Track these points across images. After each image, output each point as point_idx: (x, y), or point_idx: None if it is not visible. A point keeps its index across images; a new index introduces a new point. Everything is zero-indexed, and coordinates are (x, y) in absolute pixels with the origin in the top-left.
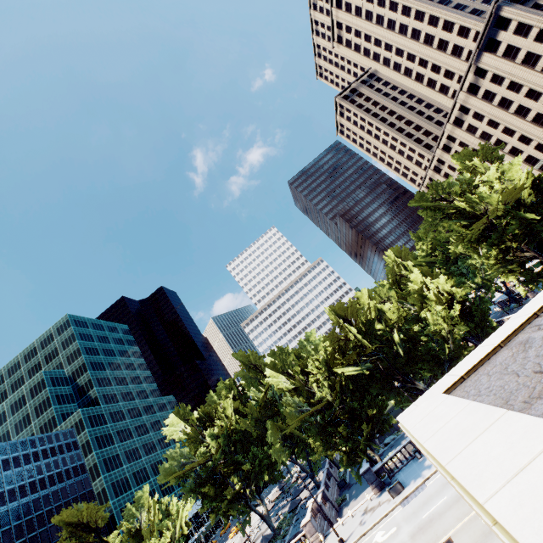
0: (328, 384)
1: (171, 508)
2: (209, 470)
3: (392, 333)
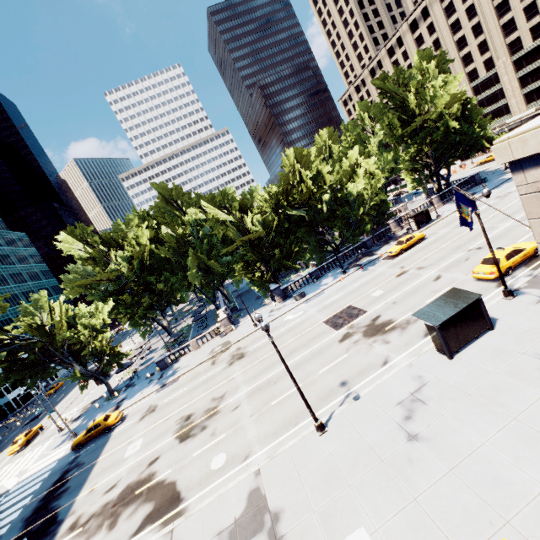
0: (263, 223)
1: (79, 311)
2: (120, 285)
3: (324, 193)
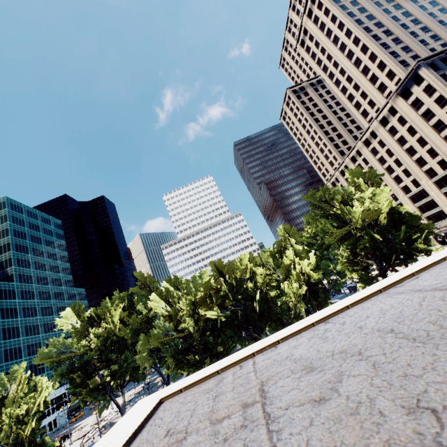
0: (195, 319)
1: (40, 385)
2: (83, 361)
3: (256, 292)
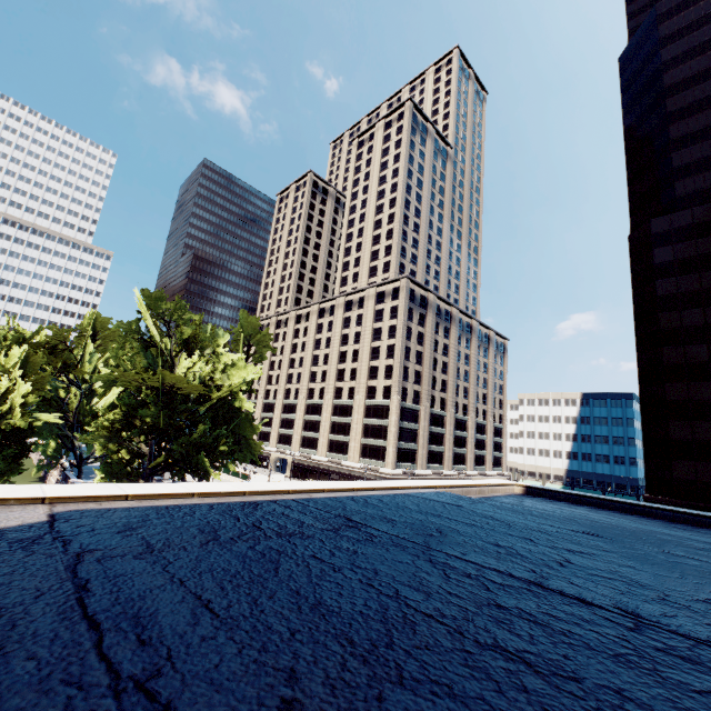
0: None
1: None
2: None
3: None
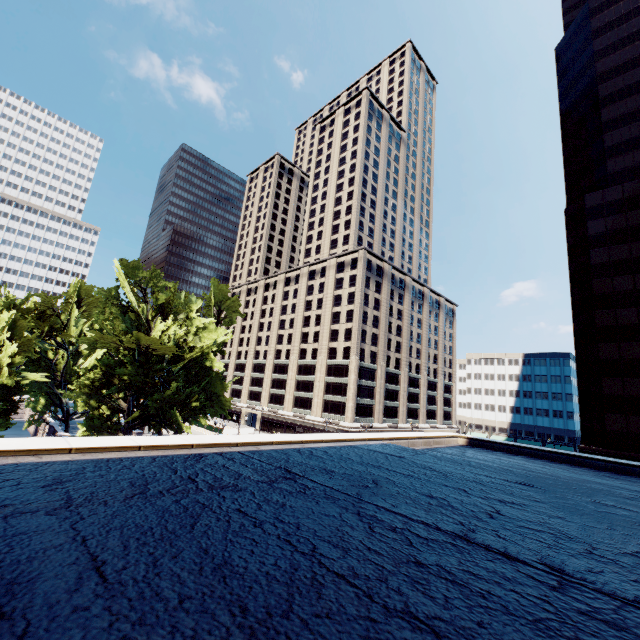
0: None
1: None
2: None
3: None
